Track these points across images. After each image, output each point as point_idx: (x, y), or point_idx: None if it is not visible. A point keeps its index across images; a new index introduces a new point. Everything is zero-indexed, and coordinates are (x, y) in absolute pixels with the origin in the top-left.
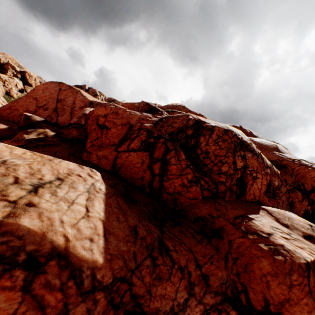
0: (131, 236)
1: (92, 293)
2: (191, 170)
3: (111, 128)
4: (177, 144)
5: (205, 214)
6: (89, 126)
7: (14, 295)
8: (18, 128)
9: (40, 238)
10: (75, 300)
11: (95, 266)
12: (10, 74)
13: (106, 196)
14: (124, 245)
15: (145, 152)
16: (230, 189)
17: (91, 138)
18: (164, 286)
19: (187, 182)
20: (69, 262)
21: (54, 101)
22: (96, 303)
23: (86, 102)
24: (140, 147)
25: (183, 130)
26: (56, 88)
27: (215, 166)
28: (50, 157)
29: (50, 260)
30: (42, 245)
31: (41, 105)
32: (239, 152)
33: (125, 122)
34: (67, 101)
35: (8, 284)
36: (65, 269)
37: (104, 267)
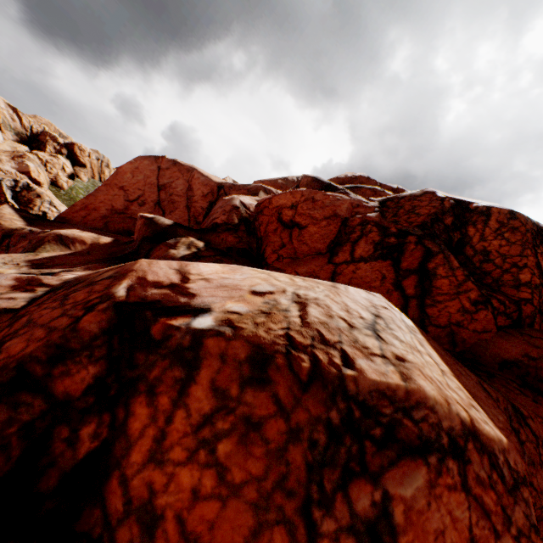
0: (489, 399)
1: (517, 489)
2: (473, 283)
3: (308, 226)
4: (440, 243)
5: (516, 356)
6: (262, 226)
7: (459, 497)
8: (145, 240)
9: (446, 410)
10: (508, 502)
11: (502, 447)
12: (50, 149)
13: (424, 337)
14: (496, 413)
15: (385, 261)
16: (539, 311)
17: (271, 245)
18: (541, 474)
19: (469, 304)
20: (481, 443)
21: (153, 188)
22: (527, 504)
23: (211, 185)
24: (374, 254)
25: (438, 219)
26: (152, 167)
27: (506, 273)
28: (326, 283)
29: (466, 442)
30: (452, 420)
31: (132, 197)
32: (541, 247)
33: (329, 213)
34: (175, 187)
35: (448, 481)
36: (482, 455)
37: (510, 449)
